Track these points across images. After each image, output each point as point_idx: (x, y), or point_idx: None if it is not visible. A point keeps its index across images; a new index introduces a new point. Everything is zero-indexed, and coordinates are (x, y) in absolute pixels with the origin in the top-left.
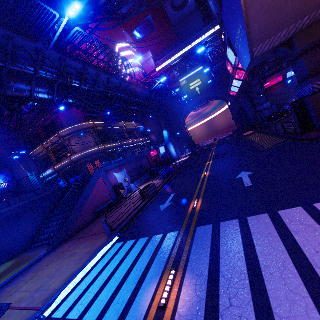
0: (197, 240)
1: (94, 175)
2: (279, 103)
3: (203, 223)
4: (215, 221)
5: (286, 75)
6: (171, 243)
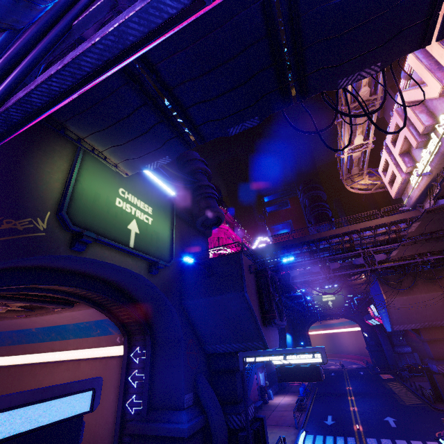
0: (369, 442)
1: (253, 370)
2: (422, 351)
3: (369, 437)
4: (376, 437)
5: None
6: (353, 441)
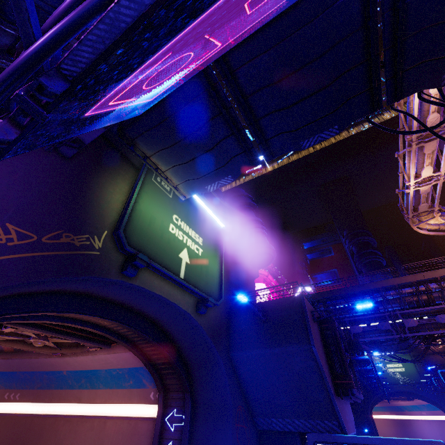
0: None
1: None
2: None
3: None
4: None
5: None
6: None
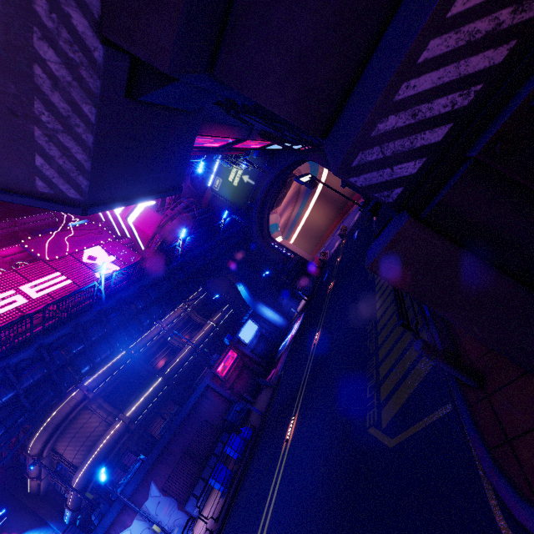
0: None
1: None
2: None
3: None
4: None
5: None
6: None
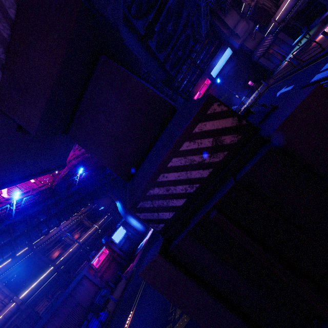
0: None
1: None
2: None
3: None
4: None
5: (211, 75)
6: None
